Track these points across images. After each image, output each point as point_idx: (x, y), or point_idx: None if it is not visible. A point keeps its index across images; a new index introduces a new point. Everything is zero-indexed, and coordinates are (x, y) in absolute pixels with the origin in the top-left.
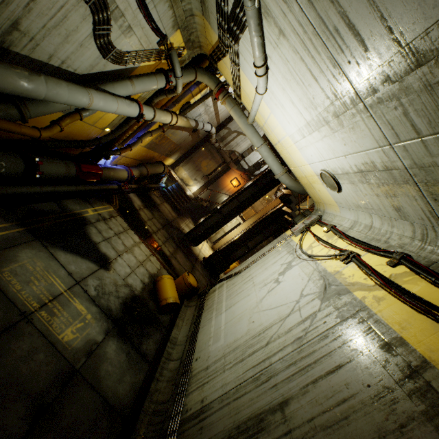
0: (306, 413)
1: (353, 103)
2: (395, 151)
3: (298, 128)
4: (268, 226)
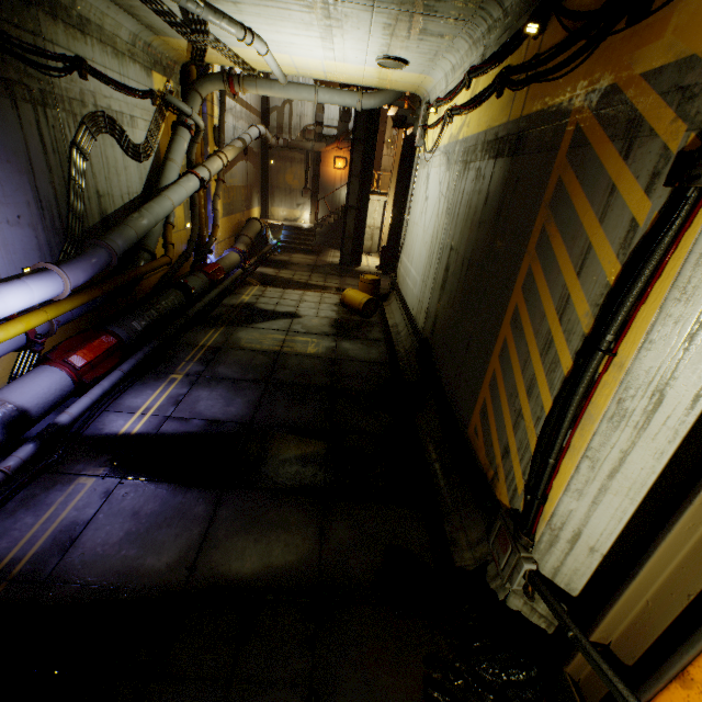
0: (459, 233)
1: (325, 4)
2: (381, 8)
3: (321, 48)
4: (410, 171)
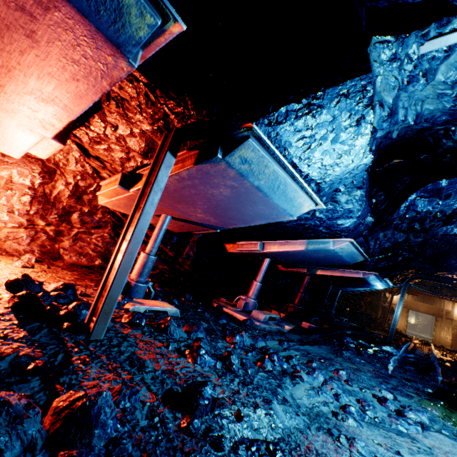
0: None
1: None
2: None
3: None
4: None
